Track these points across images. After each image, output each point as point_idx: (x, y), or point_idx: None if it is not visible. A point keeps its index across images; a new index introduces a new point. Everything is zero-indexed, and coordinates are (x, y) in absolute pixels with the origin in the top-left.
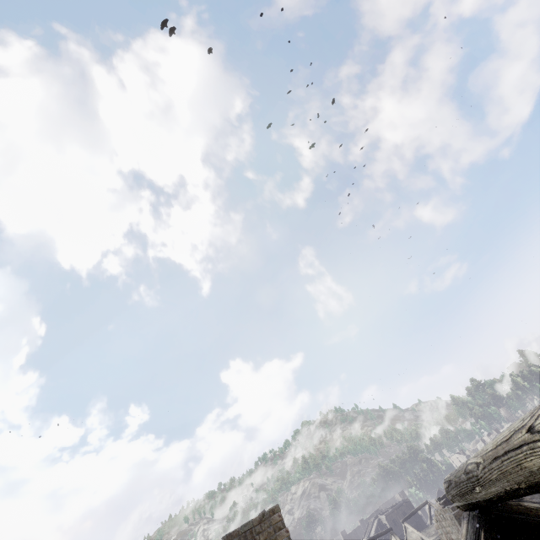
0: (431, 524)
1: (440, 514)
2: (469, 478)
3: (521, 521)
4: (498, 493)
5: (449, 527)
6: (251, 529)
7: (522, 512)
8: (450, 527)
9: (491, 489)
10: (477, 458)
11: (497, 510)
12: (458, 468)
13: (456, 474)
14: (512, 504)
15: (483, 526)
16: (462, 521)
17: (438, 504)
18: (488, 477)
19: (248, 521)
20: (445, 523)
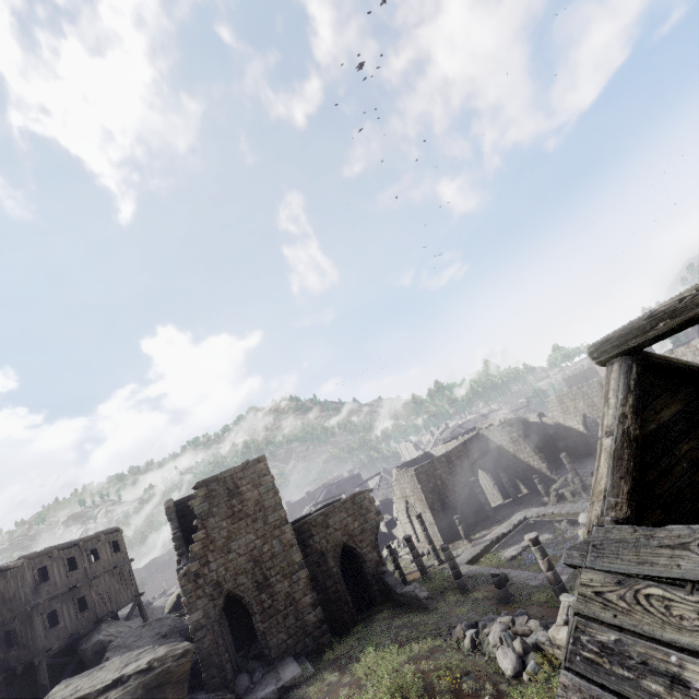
0: (378, 490)
1: (402, 474)
2: (655, 319)
3: (655, 362)
4: (693, 316)
5: (406, 484)
6: (232, 475)
7: (657, 357)
8: (407, 484)
9: (688, 315)
10: (681, 296)
11: (642, 355)
12: (628, 324)
13: (626, 328)
14: (651, 353)
15: (635, 362)
16: (610, 366)
17: (395, 471)
18: (697, 301)
19: (229, 469)
20: (404, 481)
